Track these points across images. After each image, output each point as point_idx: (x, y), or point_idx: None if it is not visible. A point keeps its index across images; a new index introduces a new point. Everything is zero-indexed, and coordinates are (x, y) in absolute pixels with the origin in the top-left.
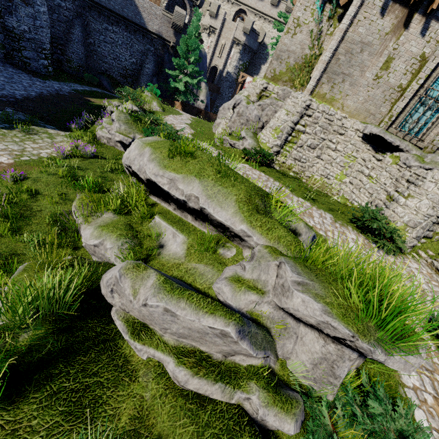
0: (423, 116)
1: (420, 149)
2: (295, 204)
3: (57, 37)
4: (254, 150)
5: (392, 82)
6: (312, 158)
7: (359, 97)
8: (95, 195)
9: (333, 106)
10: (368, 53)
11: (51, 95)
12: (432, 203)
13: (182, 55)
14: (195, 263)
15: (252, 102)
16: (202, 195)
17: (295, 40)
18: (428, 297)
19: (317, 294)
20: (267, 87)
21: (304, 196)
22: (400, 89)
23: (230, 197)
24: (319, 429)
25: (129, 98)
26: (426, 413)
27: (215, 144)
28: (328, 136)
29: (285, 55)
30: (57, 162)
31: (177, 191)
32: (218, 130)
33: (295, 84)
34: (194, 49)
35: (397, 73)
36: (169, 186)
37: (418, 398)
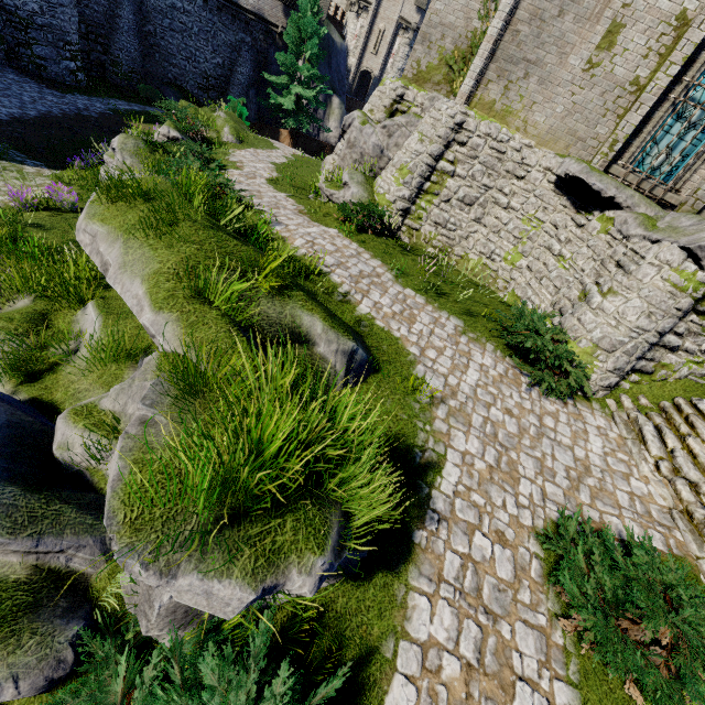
0: (681, 142)
1: (673, 207)
2: (386, 299)
3: (95, 23)
4: (355, 205)
5: (620, 74)
6: (467, 222)
7: (557, 105)
8: (20, 267)
9: (509, 125)
10: (574, 16)
11: (65, 116)
12: (648, 306)
13: (292, 47)
14: (92, 382)
15: (374, 122)
16: (116, 263)
17: (455, 2)
18: (591, 480)
19: (149, 444)
20: (405, 94)
21: (421, 287)
22: (635, 88)
23: (151, 265)
24: (71, 698)
25: (174, 118)
26: (422, 695)
27: (304, 196)
28: (497, 182)
29: (436, 33)
30: (1, 215)
31: (98, 257)
32: (322, 174)
33: (455, 88)
34: (312, 37)
35: (630, 54)
36: (91, 248)
37: (423, 664)
